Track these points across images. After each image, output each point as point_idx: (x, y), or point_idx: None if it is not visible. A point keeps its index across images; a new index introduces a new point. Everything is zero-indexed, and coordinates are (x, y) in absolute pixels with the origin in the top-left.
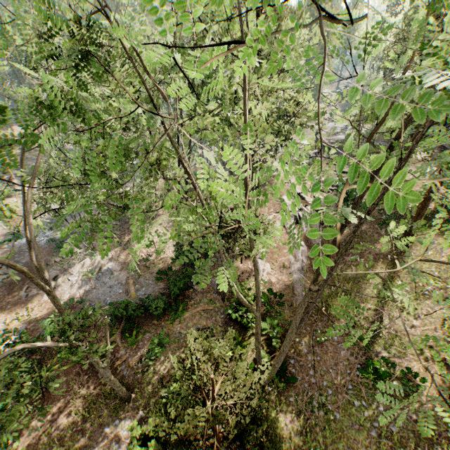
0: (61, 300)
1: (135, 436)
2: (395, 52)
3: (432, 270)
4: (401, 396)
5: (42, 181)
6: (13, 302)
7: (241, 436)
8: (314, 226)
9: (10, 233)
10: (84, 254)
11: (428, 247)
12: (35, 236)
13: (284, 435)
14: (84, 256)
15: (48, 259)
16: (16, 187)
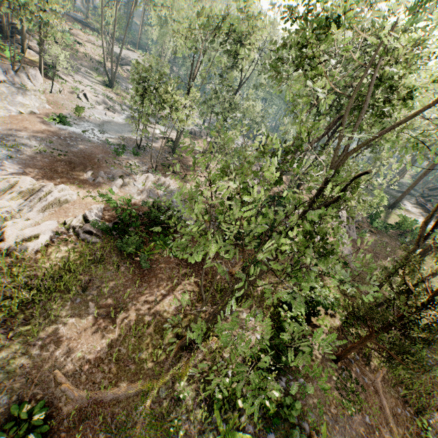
0: (135, 198)
1: (288, 318)
2: (433, 128)
3: (437, 282)
4: (437, 351)
5: (134, 80)
6: (79, 180)
7: (403, 327)
8: (352, 226)
9: (55, 114)
10: (143, 169)
11: (432, 267)
12: (84, 130)
13: (374, 356)
14: (144, 171)
15: (107, 158)
16: (60, 73)
